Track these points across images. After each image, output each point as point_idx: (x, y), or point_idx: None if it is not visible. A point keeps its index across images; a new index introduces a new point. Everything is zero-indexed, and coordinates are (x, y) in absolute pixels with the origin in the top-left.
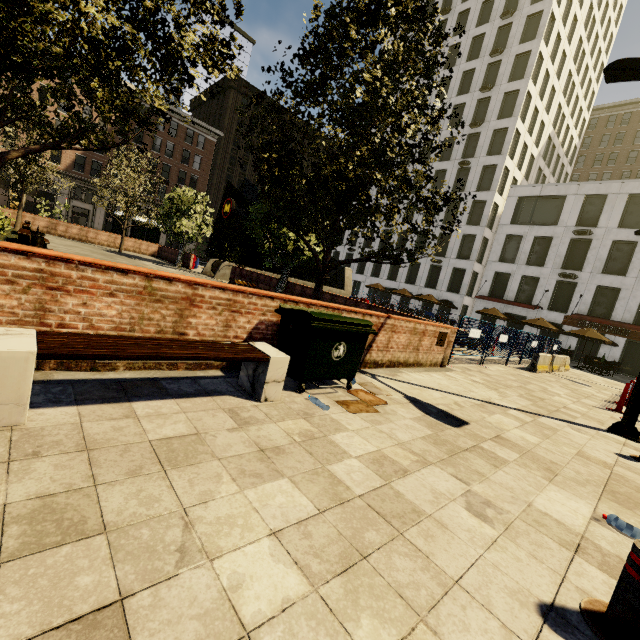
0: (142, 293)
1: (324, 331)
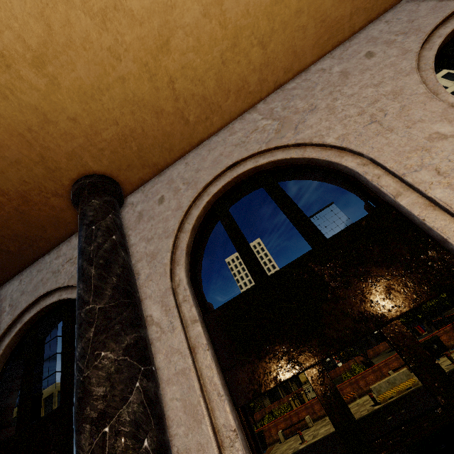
0: (396, 359)
1: (426, 345)
